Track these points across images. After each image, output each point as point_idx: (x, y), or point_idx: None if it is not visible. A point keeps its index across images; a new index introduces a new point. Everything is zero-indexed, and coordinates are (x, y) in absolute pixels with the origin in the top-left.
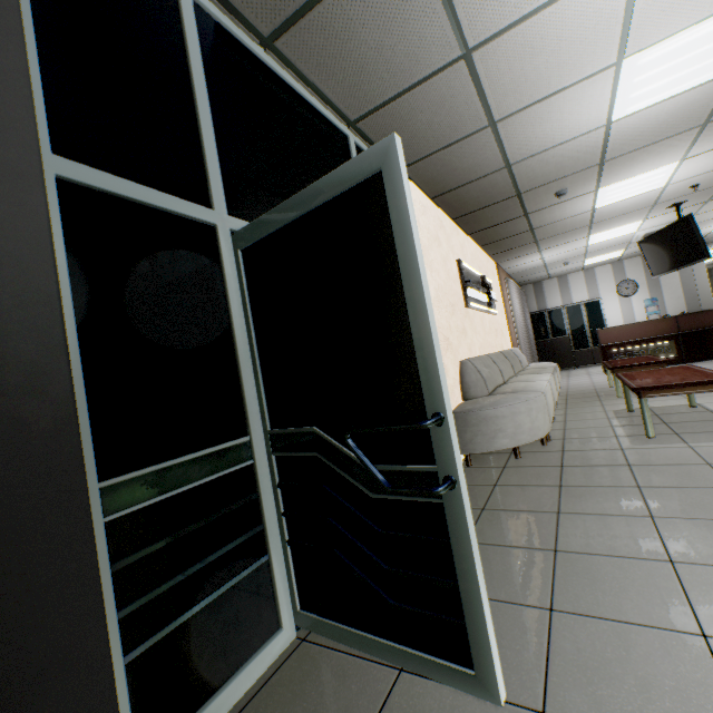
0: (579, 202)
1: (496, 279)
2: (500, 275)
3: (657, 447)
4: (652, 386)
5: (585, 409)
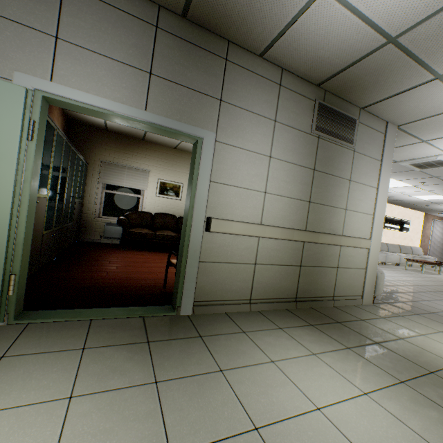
0: (441, 207)
1: (420, 219)
2: (428, 218)
3: (401, 269)
4: (408, 259)
5: (414, 268)
